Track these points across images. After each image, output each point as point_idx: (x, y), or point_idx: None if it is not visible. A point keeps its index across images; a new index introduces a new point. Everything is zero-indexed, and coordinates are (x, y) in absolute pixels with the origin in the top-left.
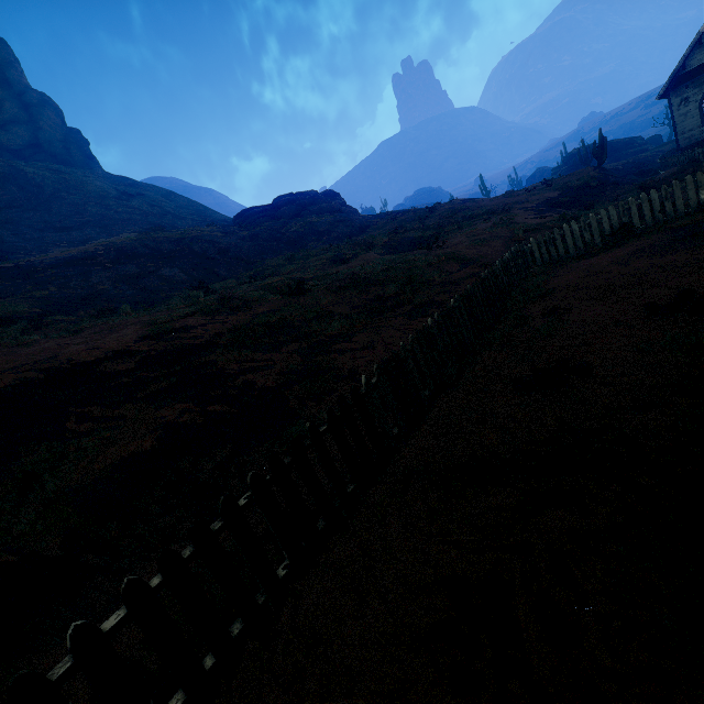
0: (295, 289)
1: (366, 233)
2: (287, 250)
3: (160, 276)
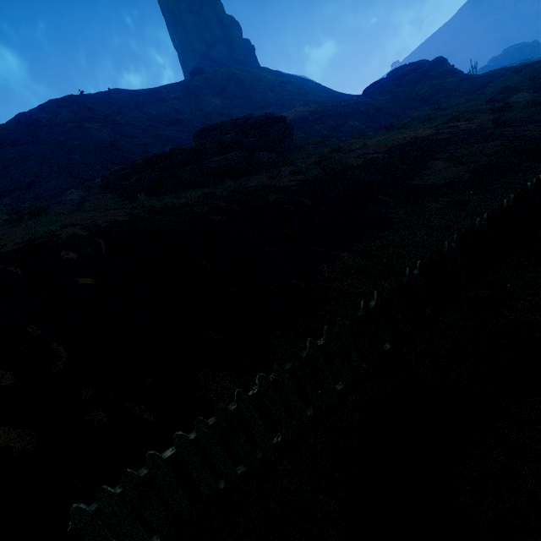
0: (498, 109)
1: (489, 87)
2: (422, 106)
3: (349, 126)
